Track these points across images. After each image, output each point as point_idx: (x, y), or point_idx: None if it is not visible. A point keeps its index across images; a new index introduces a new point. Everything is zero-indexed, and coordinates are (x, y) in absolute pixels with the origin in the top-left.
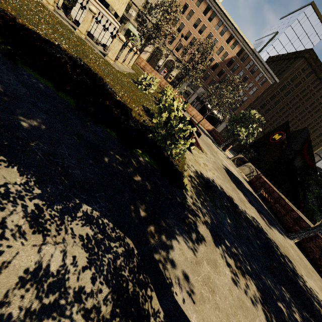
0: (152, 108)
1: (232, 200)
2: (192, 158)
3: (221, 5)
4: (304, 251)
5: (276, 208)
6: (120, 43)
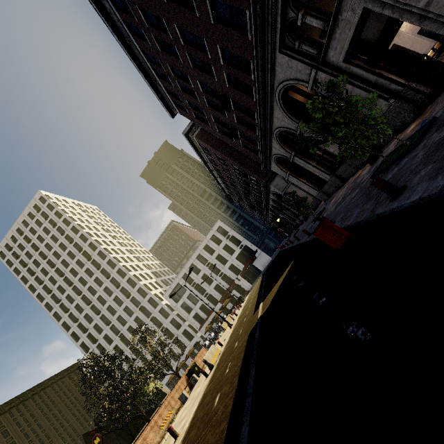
0: None
1: None
2: None
3: None
4: None
5: None
6: None
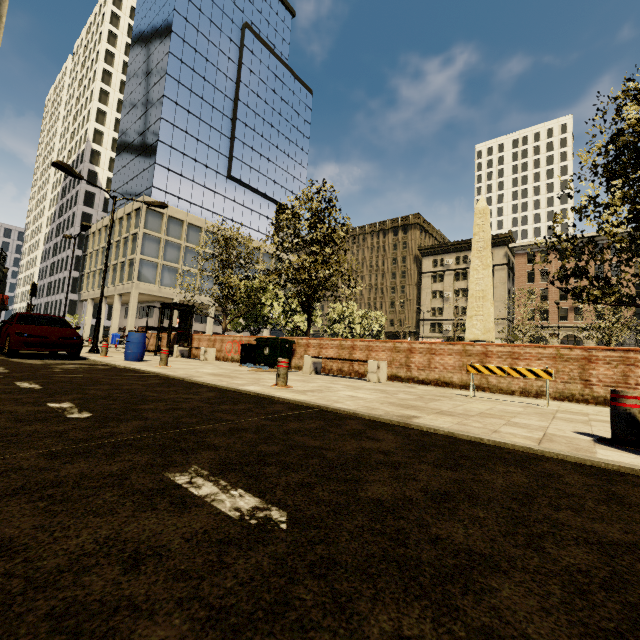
0: None
1: None
2: None
3: (578, 235)
4: None
5: None
6: None
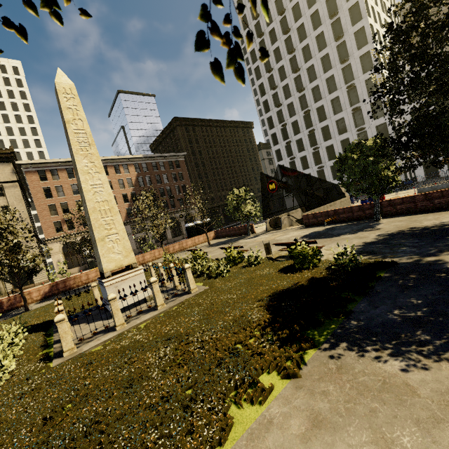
0: (296, 265)
1: (369, 243)
2: (331, 255)
3: None
4: (388, 216)
5: (344, 217)
6: (189, 270)
